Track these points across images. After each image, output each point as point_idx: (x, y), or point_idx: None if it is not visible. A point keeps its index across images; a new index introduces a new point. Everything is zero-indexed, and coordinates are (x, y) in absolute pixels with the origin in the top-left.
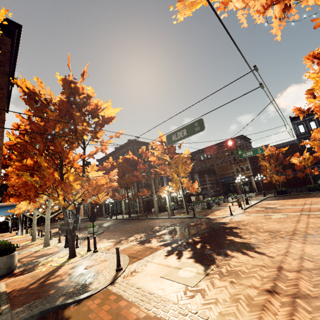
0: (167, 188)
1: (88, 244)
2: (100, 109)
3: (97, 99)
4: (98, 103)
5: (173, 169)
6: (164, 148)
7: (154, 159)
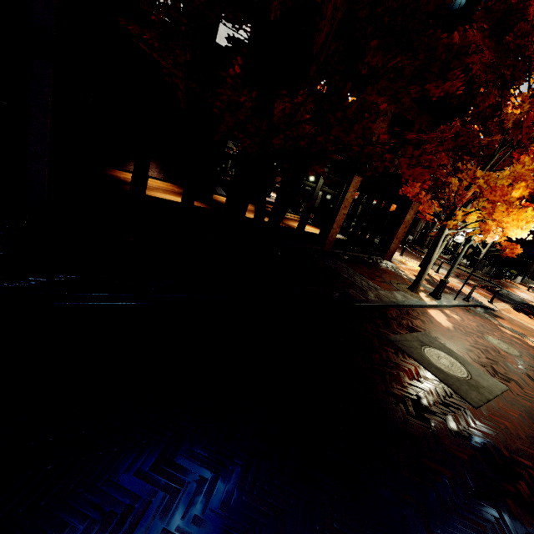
0: None
1: None
2: None
3: None
4: None
5: None
6: None
7: None
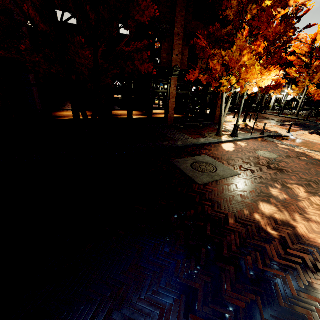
0: (288, 91)
1: (250, 118)
2: (301, 9)
3: (313, 3)
4: (311, 8)
5: (308, 74)
6: (311, 48)
7: (294, 59)
